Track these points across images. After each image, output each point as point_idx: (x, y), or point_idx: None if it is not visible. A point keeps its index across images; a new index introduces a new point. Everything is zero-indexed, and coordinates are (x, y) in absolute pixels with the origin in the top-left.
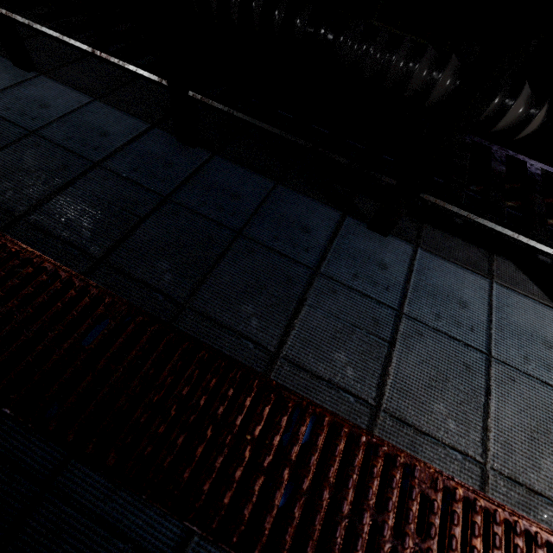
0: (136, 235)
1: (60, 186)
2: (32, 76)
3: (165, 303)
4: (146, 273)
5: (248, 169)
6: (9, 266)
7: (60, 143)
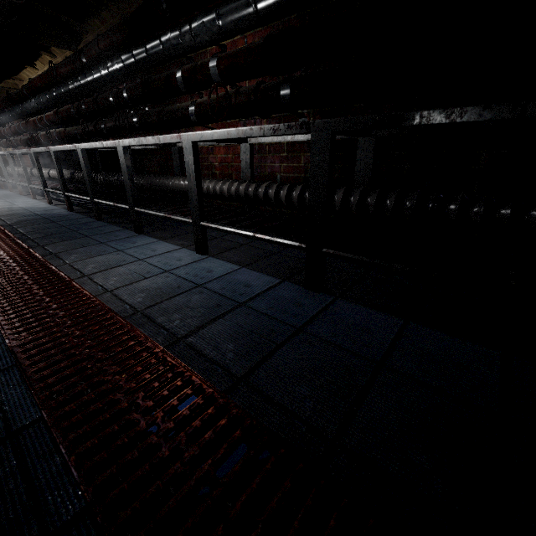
0: (273, 358)
1: (214, 318)
2: (205, 257)
3: (309, 435)
4: (285, 397)
5: (371, 309)
6: (164, 377)
7: (217, 291)
